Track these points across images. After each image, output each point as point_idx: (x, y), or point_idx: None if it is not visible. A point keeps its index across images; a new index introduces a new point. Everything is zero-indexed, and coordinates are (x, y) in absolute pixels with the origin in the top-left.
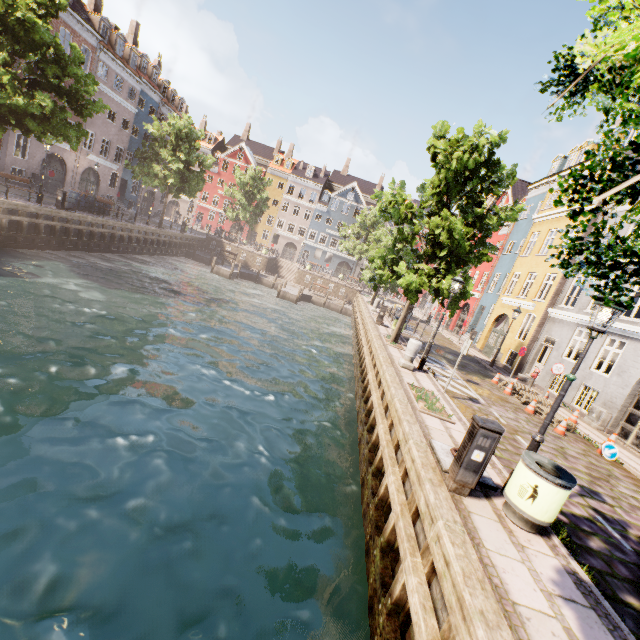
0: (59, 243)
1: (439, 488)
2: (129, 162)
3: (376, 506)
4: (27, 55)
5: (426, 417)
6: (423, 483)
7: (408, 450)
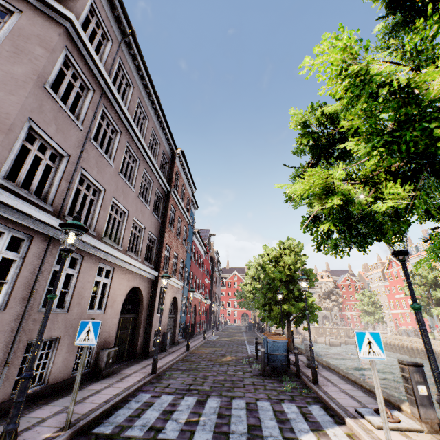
0: None
1: None
2: (241, 301)
3: None
4: None
5: None
6: None
7: None
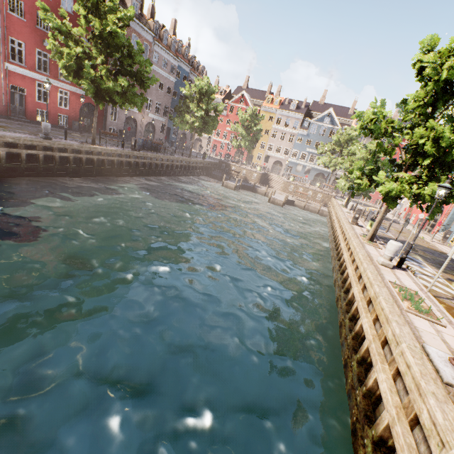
0: (133, 172)
1: (445, 405)
2: (171, 115)
3: (363, 395)
4: (114, 55)
5: (413, 317)
6: (425, 396)
7: (400, 353)
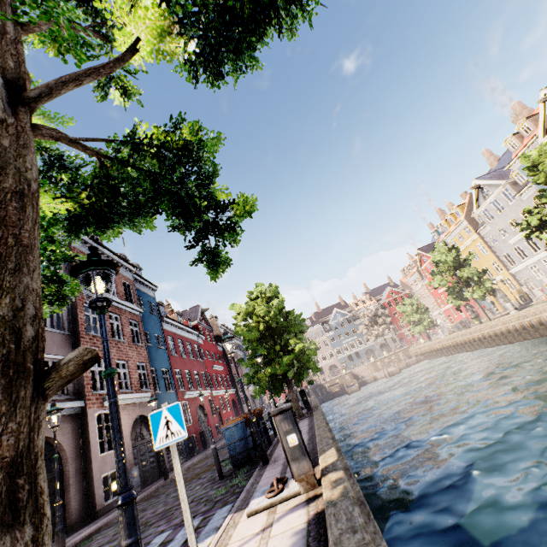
0: None
1: None
2: None
3: None
4: None
5: None
6: None
7: None
